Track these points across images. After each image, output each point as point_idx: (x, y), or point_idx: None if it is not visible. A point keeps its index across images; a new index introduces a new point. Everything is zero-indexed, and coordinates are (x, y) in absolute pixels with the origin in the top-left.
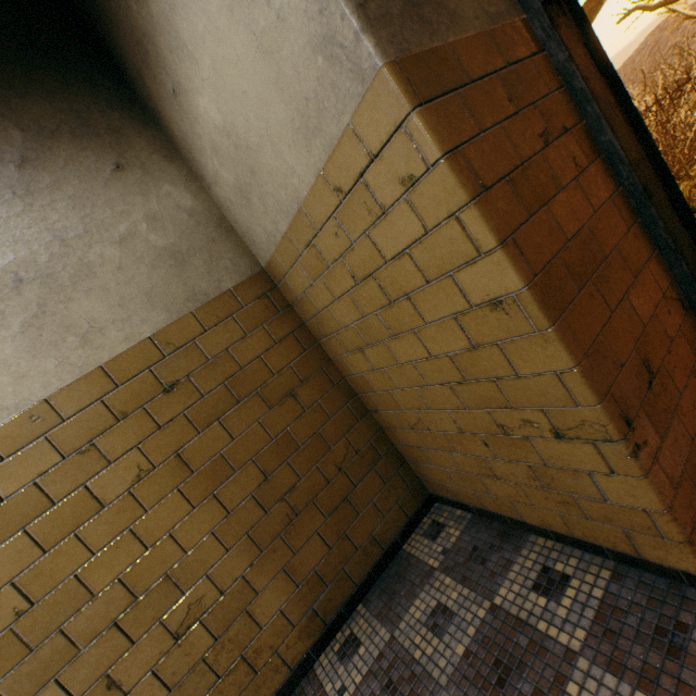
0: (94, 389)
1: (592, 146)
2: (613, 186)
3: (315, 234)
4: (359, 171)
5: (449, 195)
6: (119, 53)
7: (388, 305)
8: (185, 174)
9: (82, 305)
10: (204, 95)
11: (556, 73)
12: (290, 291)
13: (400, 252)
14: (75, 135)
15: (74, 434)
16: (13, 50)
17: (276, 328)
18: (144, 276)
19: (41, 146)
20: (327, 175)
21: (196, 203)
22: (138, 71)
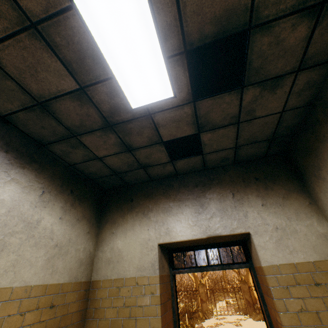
0: (41, 291)
1: (172, 304)
2: (172, 316)
3: (123, 286)
4: (144, 283)
5: (158, 301)
6: (106, 214)
7: (128, 317)
8: (95, 242)
9: (60, 261)
10: (122, 241)
11: (171, 286)
12: (94, 294)
13: (142, 305)
14: (88, 220)
15: (26, 304)
16: (92, 199)
17: (82, 304)
18: (73, 263)
19: (82, 218)
20: (137, 278)
21: (92, 251)
22: (108, 220)
